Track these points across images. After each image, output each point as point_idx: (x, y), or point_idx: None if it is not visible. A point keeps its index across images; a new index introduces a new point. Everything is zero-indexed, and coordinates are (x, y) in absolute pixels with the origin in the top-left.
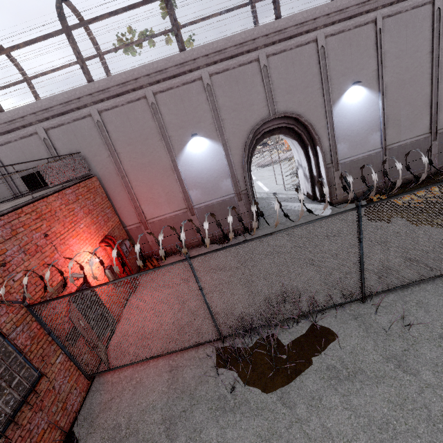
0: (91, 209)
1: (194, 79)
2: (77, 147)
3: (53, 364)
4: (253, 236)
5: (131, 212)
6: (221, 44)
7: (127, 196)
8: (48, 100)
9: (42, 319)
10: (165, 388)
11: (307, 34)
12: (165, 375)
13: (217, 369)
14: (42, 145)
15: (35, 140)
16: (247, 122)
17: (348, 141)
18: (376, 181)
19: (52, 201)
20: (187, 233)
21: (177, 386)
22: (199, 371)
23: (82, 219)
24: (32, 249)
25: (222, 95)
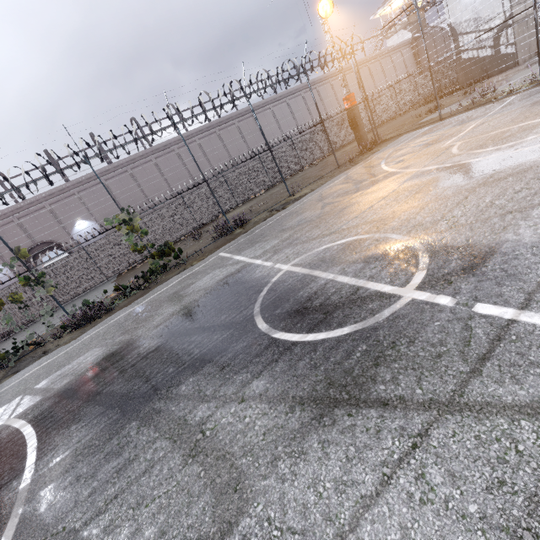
0: None
1: None
2: None
3: None
4: None
5: None
6: None
7: None
8: None
9: None
10: None
11: (38, 205)
12: None
13: None
14: None
15: None
16: None
17: None
18: None
19: None
20: None
21: None
22: None
23: None
24: None
25: None
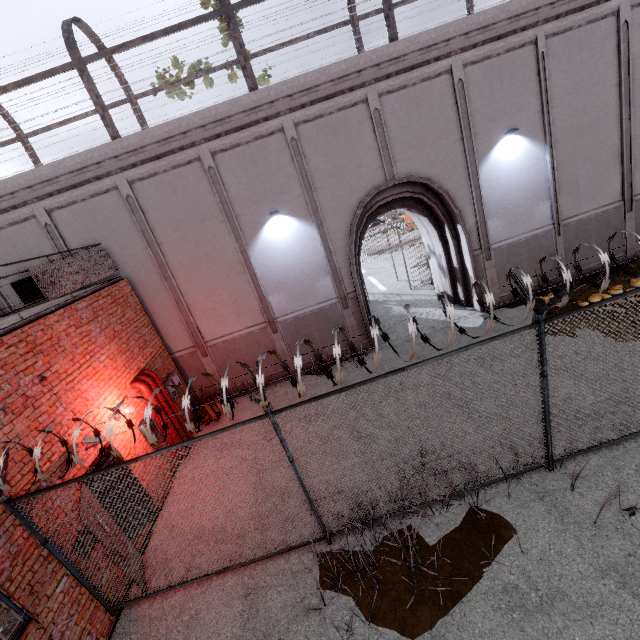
0: (117, 330)
1: (272, 131)
2: (97, 236)
3: (51, 596)
4: (368, 361)
5: (180, 330)
6: (310, 79)
7: (175, 307)
8: (51, 166)
9: (32, 521)
10: (238, 629)
11: (437, 62)
12: (237, 604)
13: (323, 596)
14: (43, 234)
15: (32, 227)
16: (353, 191)
17: (503, 216)
18: (548, 273)
19: (54, 323)
20: (268, 360)
21: (257, 625)
22: (292, 596)
23: (103, 347)
24: (18, 403)
25: (314, 153)
